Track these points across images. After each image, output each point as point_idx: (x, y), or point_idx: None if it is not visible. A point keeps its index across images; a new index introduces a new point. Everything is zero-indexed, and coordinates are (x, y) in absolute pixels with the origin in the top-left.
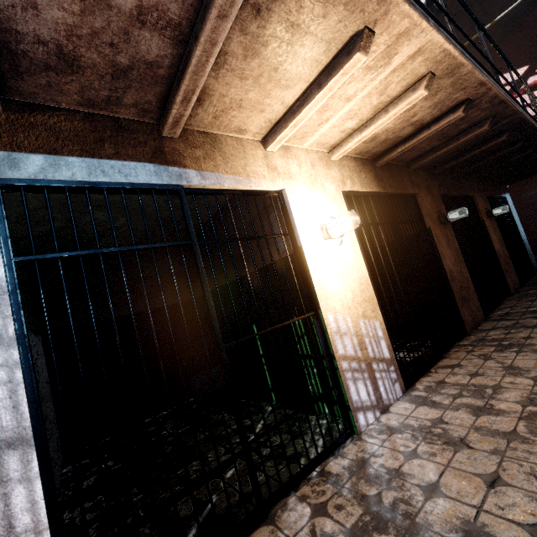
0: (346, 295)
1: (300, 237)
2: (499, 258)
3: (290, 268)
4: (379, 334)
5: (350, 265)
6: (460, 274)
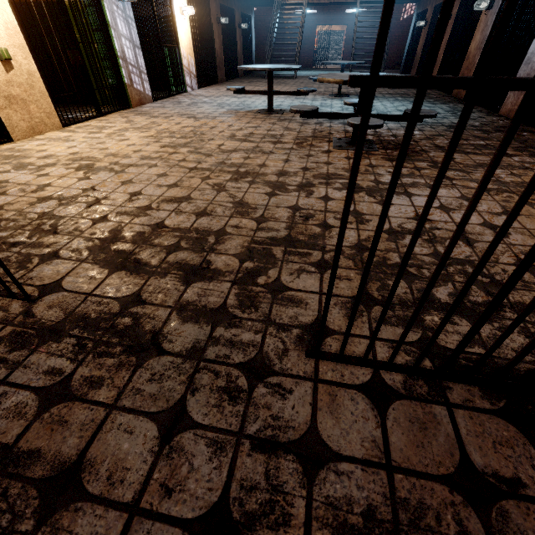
0: (186, 43)
1: (175, 10)
2: (238, 56)
3: (165, 23)
4: (193, 64)
5: (187, 30)
6: (220, 55)
